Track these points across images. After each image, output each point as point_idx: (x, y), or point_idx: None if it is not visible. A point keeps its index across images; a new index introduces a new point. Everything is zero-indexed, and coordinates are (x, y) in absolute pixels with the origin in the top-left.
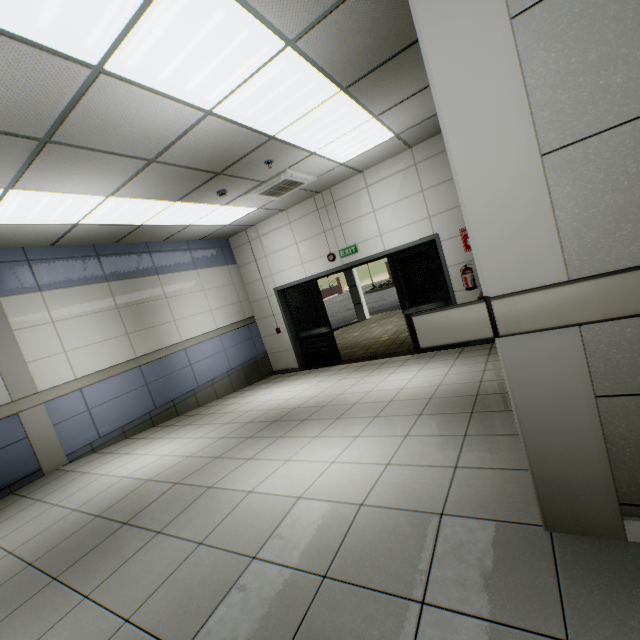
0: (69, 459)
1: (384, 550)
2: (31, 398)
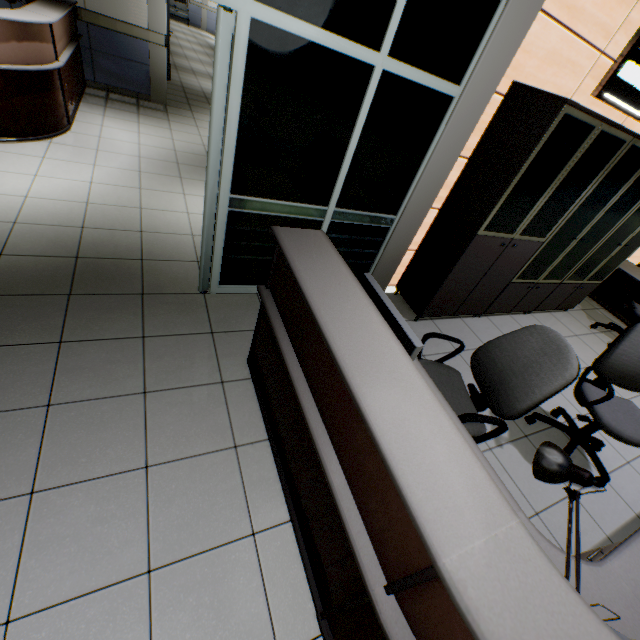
0: (207, 31)
1: (212, 44)
2: (206, 7)
